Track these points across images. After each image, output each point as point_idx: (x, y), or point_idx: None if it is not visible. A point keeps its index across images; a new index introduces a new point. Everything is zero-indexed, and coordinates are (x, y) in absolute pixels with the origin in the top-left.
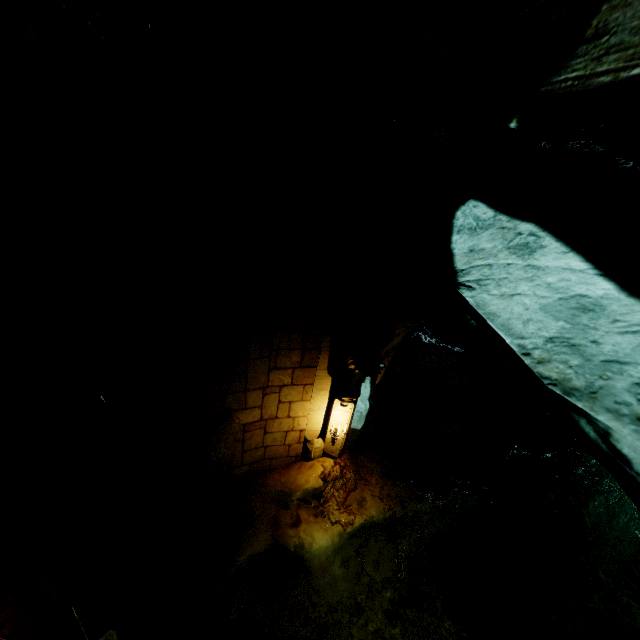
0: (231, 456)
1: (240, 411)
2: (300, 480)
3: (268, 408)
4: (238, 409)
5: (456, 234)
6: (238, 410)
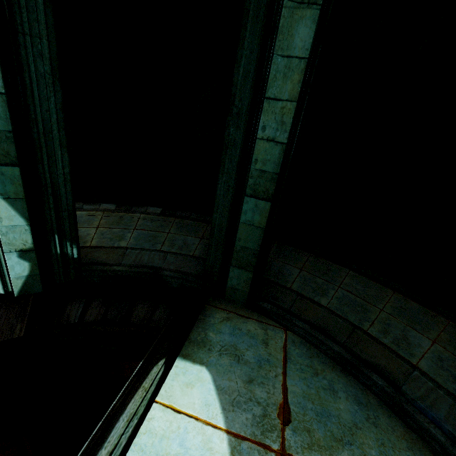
0: None
1: None
2: None
3: None
4: None
5: None
6: None
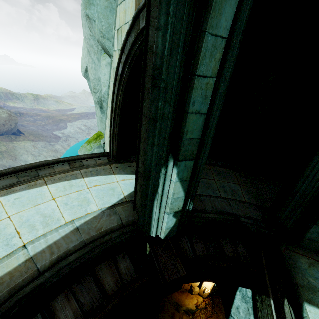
0: None
1: None
2: (186, 302)
3: None
4: None
5: (238, 291)
6: None
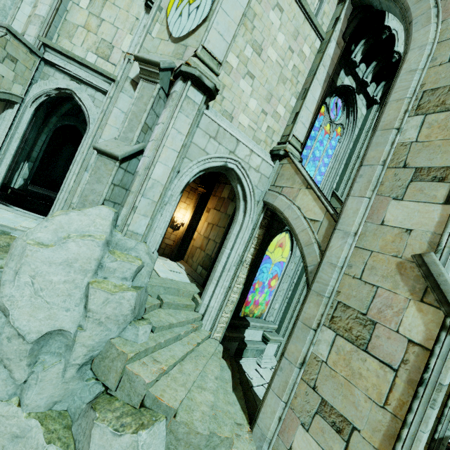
0: None
1: None
2: None
3: None
4: None
5: None
6: None
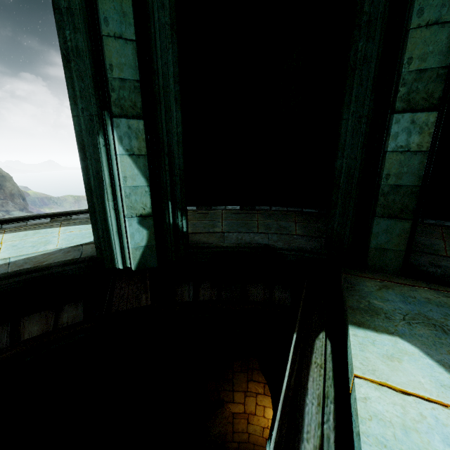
0: (225, 432)
1: (230, 403)
2: None
3: (249, 406)
4: (228, 401)
5: None
6: (228, 402)
